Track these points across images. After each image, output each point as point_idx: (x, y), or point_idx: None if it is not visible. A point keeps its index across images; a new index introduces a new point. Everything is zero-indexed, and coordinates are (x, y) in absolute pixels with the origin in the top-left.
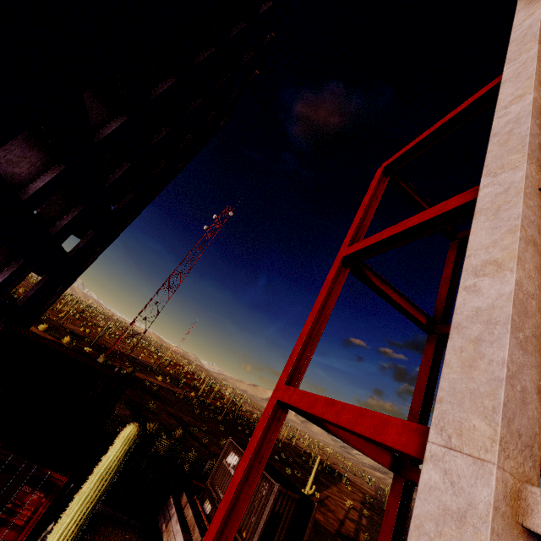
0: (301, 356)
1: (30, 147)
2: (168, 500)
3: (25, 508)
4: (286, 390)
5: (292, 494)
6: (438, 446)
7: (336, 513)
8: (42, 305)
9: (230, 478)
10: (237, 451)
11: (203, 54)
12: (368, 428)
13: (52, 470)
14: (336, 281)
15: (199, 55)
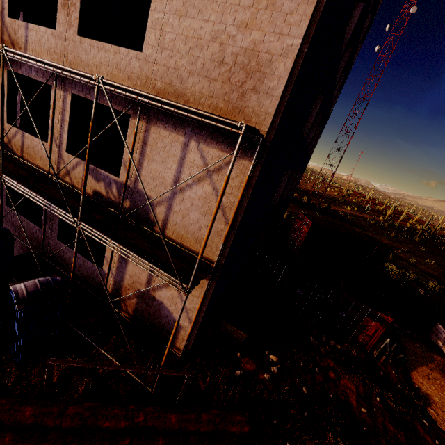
0: None
1: None
2: (435, 325)
3: (369, 328)
4: None
5: None
6: None
7: None
8: None
9: None
10: None
11: None
12: None
13: (380, 312)
14: None
15: None
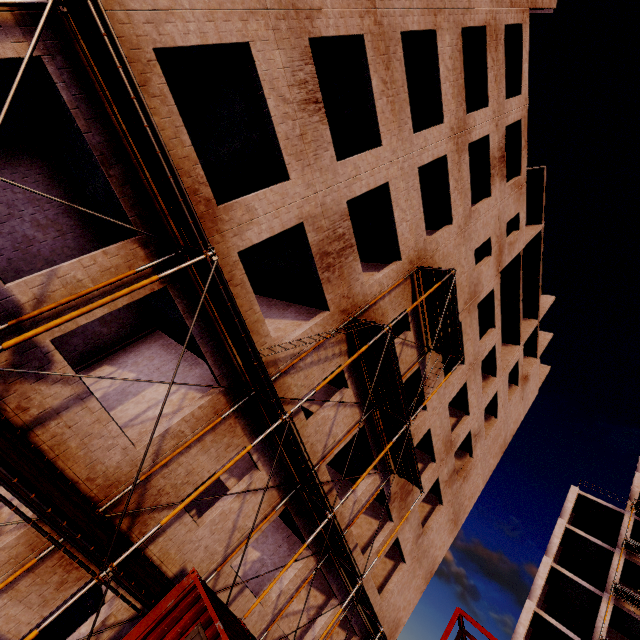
0: None
1: None
2: None
3: None
4: None
5: None
6: None
7: None
8: None
9: None
10: None
11: None
12: None
13: None
14: None
15: None
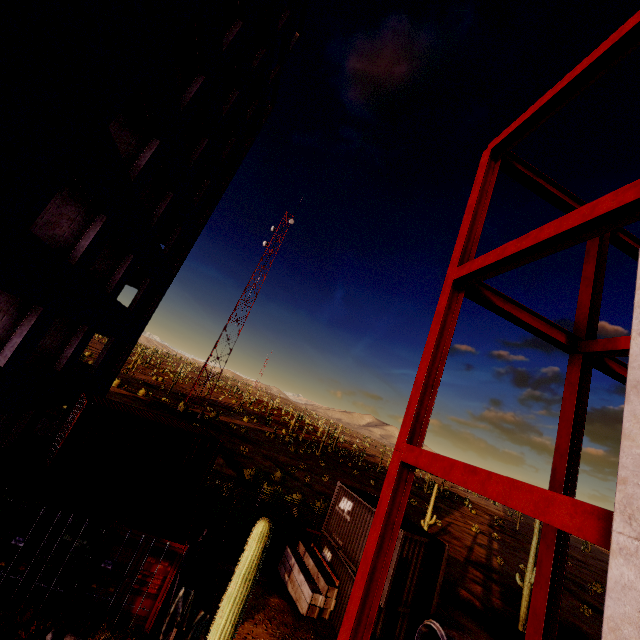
0: (420, 407)
1: (65, 201)
2: (285, 551)
3: (154, 577)
4: (411, 451)
5: (419, 538)
6: (627, 538)
7: (462, 540)
8: (114, 367)
9: (346, 524)
10: (349, 497)
11: (230, 33)
12: (526, 504)
13: (171, 540)
14: (448, 310)
15: (226, 36)
